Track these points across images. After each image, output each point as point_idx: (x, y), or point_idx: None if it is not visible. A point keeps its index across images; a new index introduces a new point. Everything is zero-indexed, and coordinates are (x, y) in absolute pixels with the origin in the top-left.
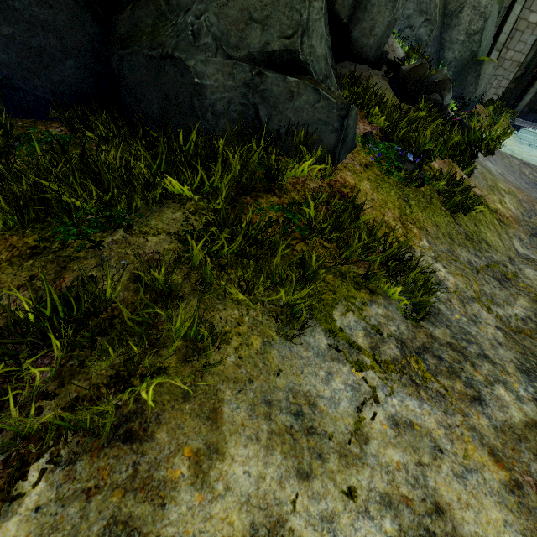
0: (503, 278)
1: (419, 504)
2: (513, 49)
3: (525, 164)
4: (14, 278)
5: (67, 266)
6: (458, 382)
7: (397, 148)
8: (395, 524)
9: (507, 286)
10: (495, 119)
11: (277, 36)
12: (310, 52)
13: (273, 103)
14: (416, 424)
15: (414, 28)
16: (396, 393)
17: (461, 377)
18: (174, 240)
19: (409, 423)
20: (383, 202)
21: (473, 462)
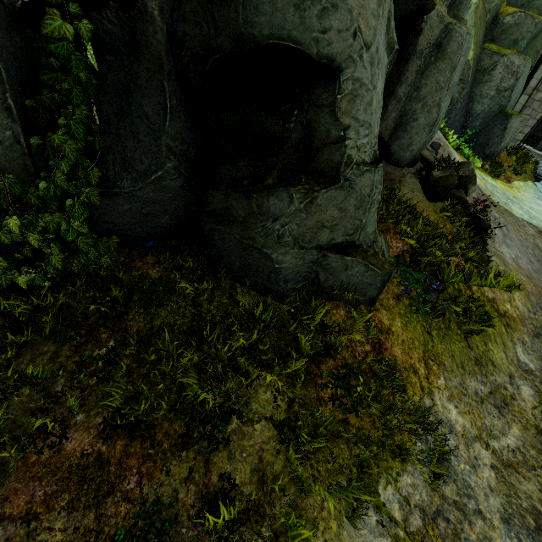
0: (502, 405)
1: None
2: None
3: (540, 233)
4: (180, 470)
5: (210, 458)
6: None
7: (424, 273)
8: None
9: (504, 413)
10: (517, 170)
11: (341, 234)
12: (364, 236)
13: (331, 271)
14: None
15: None
16: None
17: (461, 539)
18: (271, 426)
19: None
20: (411, 341)
21: None
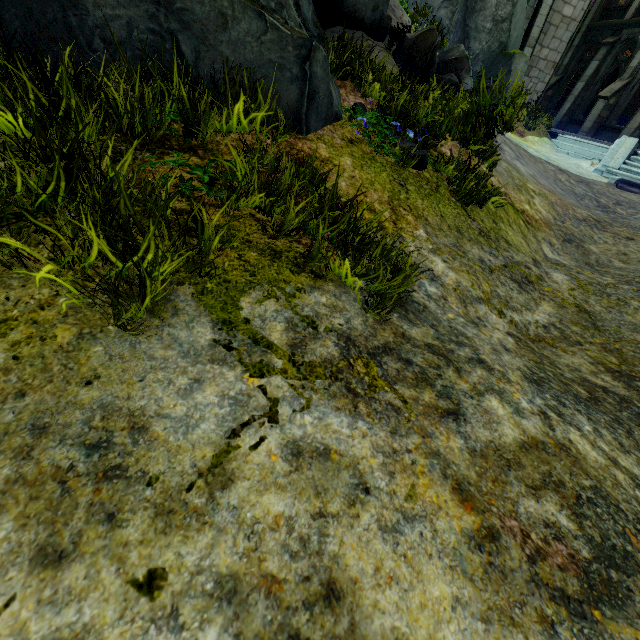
0: (523, 281)
1: (294, 588)
2: (548, 47)
3: (561, 171)
4: None
5: None
6: (428, 391)
7: (394, 123)
8: (228, 635)
9: (528, 289)
10: (530, 124)
11: None
12: None
13: (200, 32)
14: (335, 451)
15: (433, 9)
16: (314, 407)
17: (435, 386)
18: None
19: (322, 450)
20: (368, 182)
21: (422, 505)
